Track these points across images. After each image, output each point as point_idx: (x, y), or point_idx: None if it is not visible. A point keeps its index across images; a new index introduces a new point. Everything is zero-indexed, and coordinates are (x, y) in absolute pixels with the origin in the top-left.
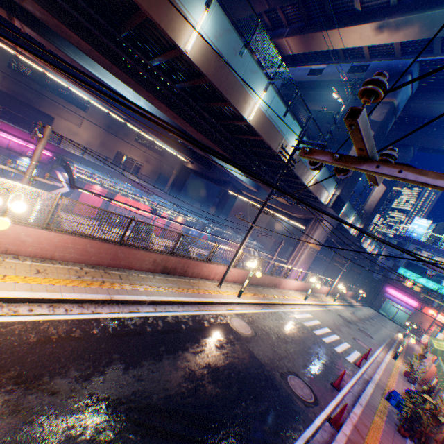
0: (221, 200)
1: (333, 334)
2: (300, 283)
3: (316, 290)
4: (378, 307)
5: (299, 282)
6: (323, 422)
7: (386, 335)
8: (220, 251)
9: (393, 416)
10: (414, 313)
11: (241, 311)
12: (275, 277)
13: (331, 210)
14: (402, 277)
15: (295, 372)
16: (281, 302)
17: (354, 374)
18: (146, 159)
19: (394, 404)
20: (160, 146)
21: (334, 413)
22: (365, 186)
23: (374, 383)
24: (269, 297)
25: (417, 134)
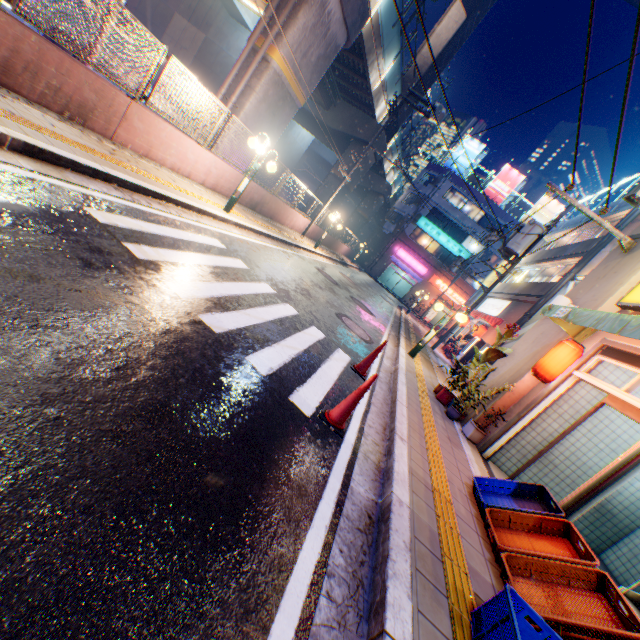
0: None
1: (281, 302)
2: (231, 171)
3: (281, 217)
4: (378, 275)
5: (224, 166)
6: None
7: (389, 311)
8: None
9: None
10: (419, 285)
11: None
12: (55, 52)
13: None
14: (420, 233)
15: None
16: (20, 139)
17: (302, 538)
18: None
19: None
20: None
21: None
22: None
23: (409, 557)
24: None
25: None
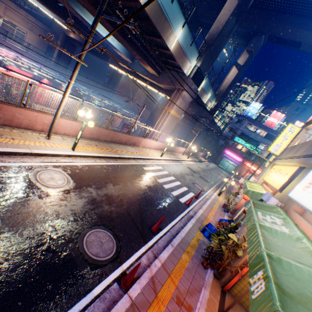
0: (111, 80)
1: (176, 181)
2: (161, 144)
3: (175, 150)
4: (218, 163)
5: (159, 143)
6: (110, 285)
7: (218, 180)
8: (41, 95)
9: (203, 248)
10: (238, 166)
11: (68, 163)
12: (133, 137)
13: (192, 81)
14: (236, 143)
15: (105, 224)
16: (133, 157)
17: (181, 213)
18: (29, 27)
19: (207, 235)
20: (43, 12)
21: (135, 265)
22: (223, 67)
23: (196, 219)
24: (121, 152)
25: (271, 20)
